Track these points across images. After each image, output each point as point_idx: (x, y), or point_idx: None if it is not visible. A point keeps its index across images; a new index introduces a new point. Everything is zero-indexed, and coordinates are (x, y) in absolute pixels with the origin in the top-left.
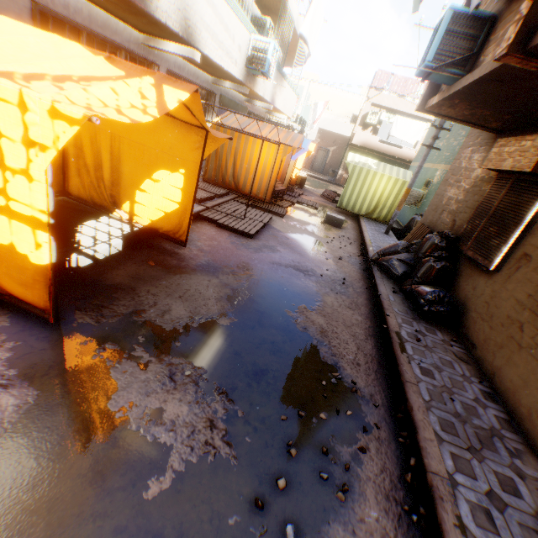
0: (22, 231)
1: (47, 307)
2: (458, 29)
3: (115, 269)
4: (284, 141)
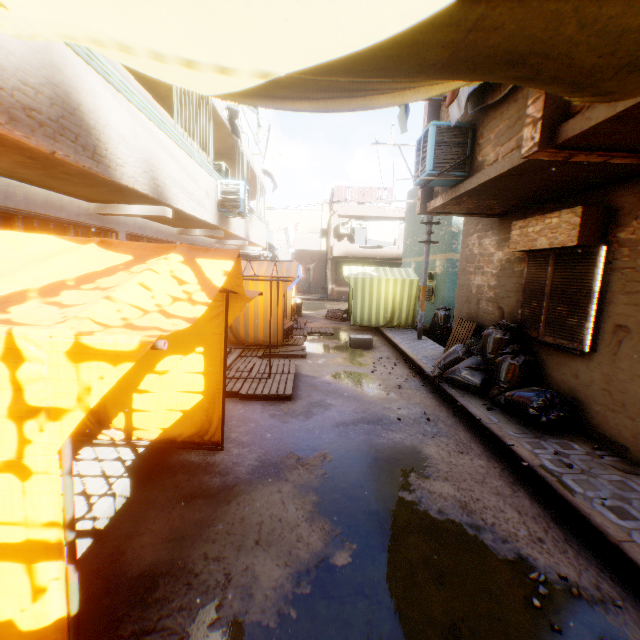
0: None
1: None
2: (446, 139)
3: (135, 536)
4: (280, 274)
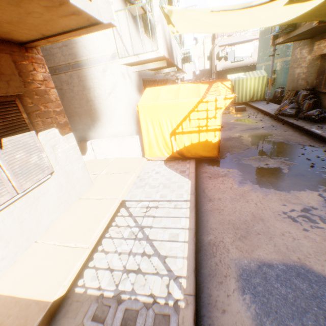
0: (210, 134)
1: (215, 156)
2: None
3: None
4: None
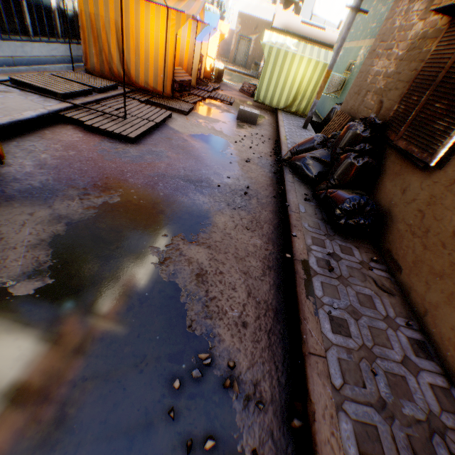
0: None
1: None
2: None
3: None
4: (176, 8)
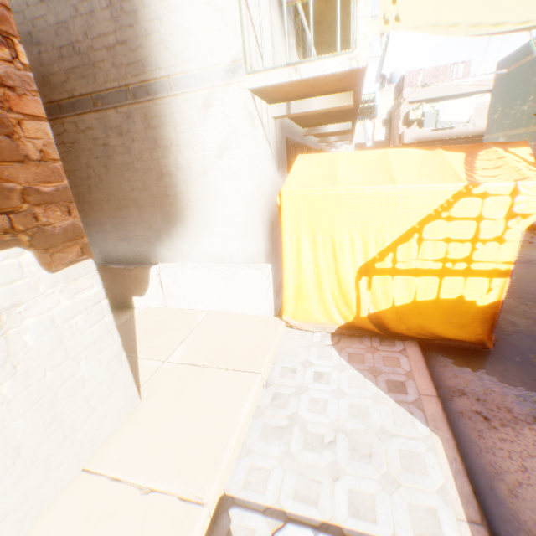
0: (474, 284)
1: (475, 339)
2: None
3: None
4: None
